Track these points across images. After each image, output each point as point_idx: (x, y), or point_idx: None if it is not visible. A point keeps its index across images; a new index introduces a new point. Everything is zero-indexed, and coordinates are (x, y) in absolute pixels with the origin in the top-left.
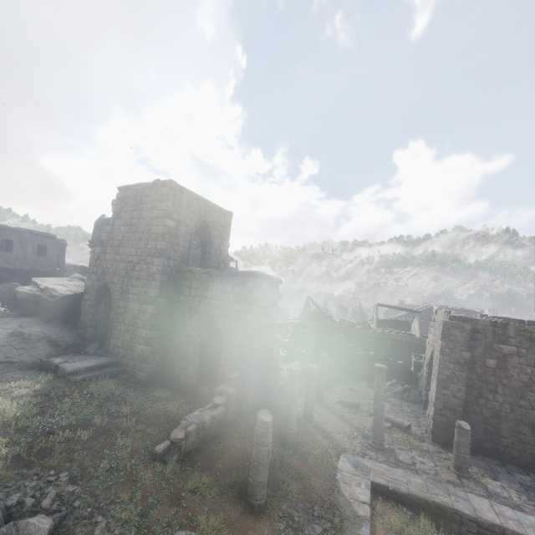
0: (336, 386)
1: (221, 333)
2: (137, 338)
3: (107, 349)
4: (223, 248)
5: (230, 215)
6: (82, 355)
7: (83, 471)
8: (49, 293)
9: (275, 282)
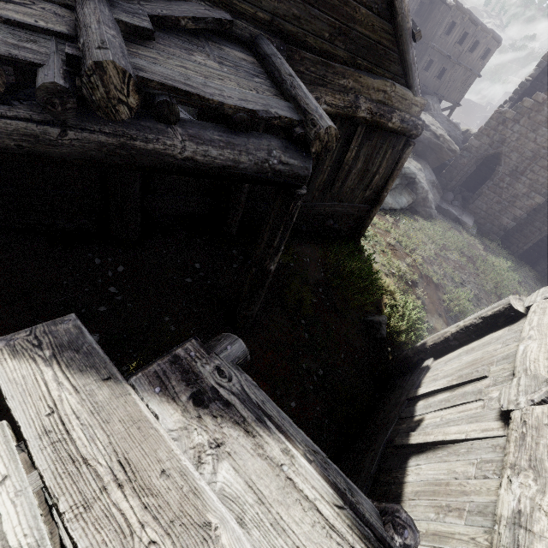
0: None
1: None
2: (507, 213)
3: (468, 207)
4: None
5: None
6: (451, 205)
7: None
8: (448, 146)
9: None
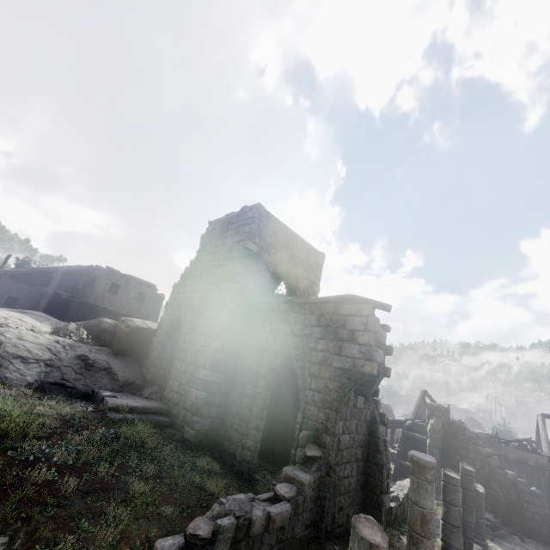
0: (492, 542)
1: (299, 384)
2: (194, 381)
3: (162, 393)
4: (311, 292)
5: (322, 256)
6: (135, 396)
7: (30, 544)
8: (126, 323)
9: (382, 306)
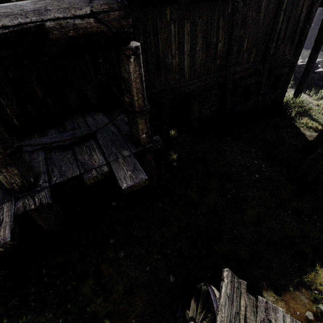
0: None
1: None
2: None
3: None
4: None
5: None
6: None
7: None
8: None
9: None
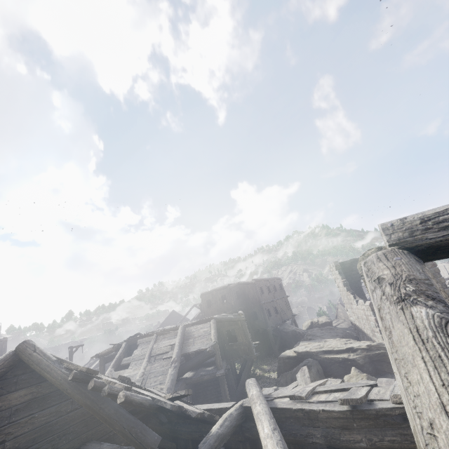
0: None
1: None
2: None
3: None
4: None
5: None
6: None
7: None
8: (383, 348)
9: None
